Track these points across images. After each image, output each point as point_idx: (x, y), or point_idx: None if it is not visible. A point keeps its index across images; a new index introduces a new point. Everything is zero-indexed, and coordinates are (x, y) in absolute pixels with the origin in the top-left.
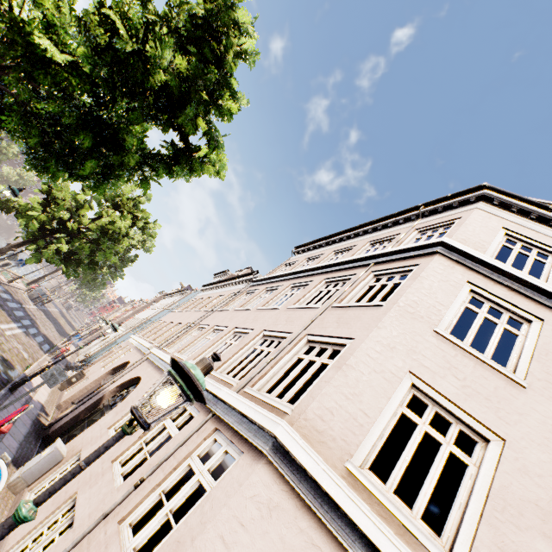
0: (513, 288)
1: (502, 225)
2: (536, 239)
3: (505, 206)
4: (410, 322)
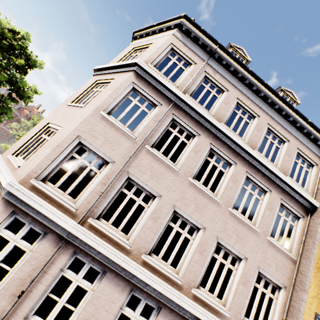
0: (112, 72)
1: (134, 47)
2: (145, 44)
3: (142, 36)
4: (62, 106)
